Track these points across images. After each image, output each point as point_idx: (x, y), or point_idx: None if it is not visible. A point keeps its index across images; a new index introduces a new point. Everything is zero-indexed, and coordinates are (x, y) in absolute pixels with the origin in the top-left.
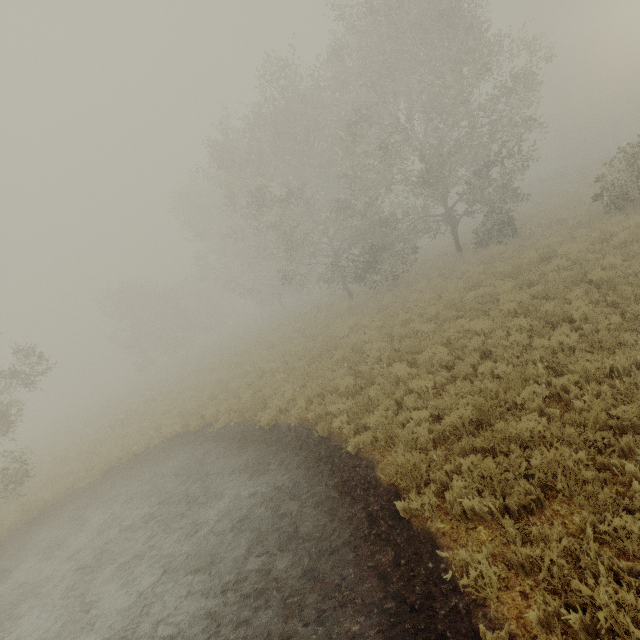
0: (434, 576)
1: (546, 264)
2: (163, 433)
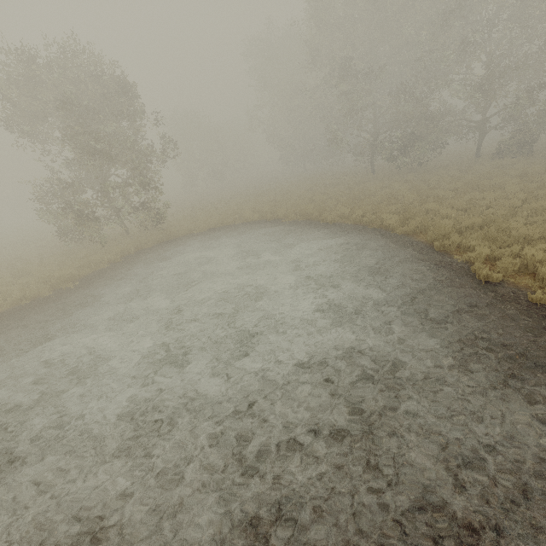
0: (451, 261)
1: None
2: (246, 217)
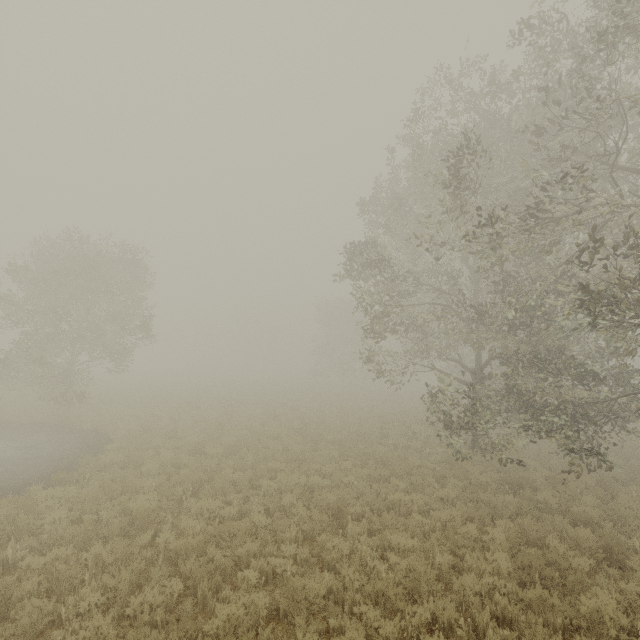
0: None
1: None
2: (117, 433)
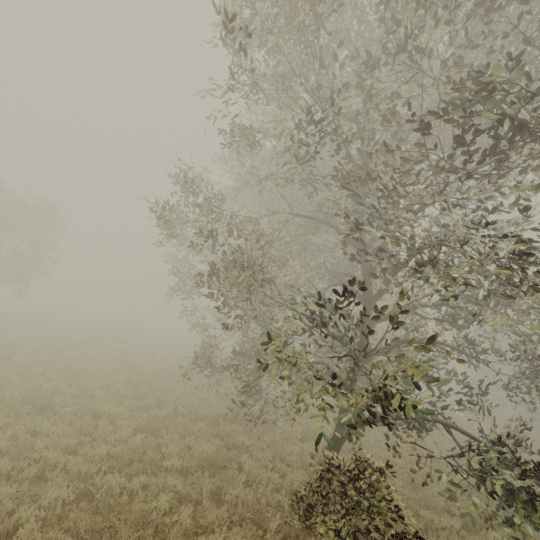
0: None
1: None
2: None
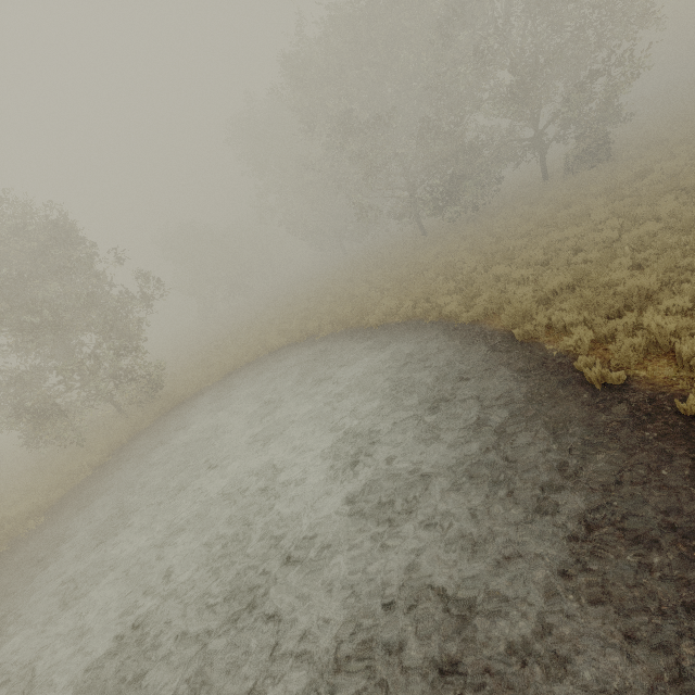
0: (544, 356)
1: (641, 182)
2: (270, 345)
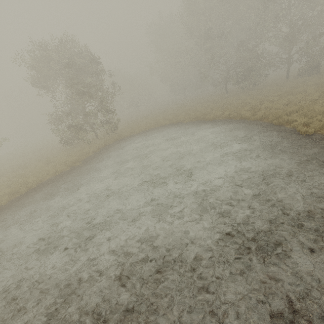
0: (285, 128)
1: None
2: (161, 123)
